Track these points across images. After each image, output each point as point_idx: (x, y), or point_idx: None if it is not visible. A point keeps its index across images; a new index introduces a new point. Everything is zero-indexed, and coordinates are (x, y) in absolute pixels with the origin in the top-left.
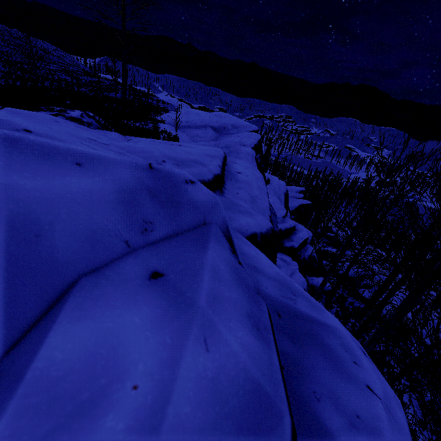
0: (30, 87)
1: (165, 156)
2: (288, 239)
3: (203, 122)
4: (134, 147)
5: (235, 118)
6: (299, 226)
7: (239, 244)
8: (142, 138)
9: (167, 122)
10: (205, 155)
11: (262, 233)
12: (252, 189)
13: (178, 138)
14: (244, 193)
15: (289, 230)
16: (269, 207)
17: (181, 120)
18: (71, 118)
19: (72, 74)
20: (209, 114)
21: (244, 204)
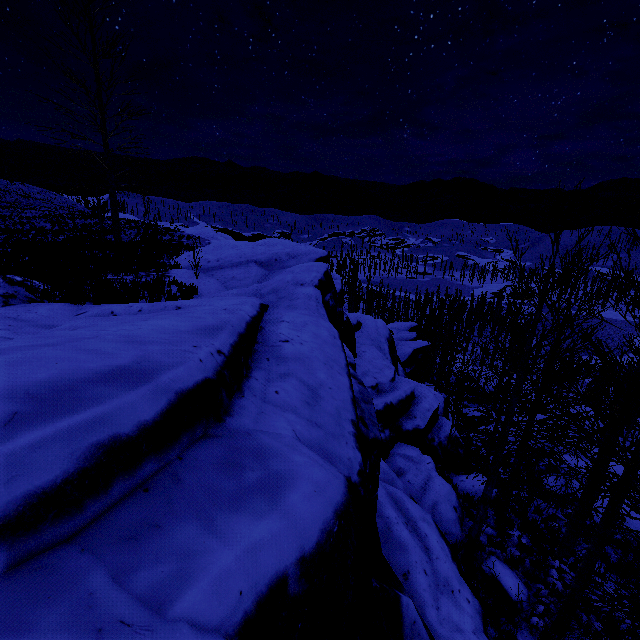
0: None
1: None
2: (407, 416)
3: (243, 256)
4: None
5: (292, 243)
6: (420, 389)
7: None
8: (110, 304)
9: (187, 265)
10: (194, 330)
11: (307, 553)
12: (312, 371)
13: (197, 288)
14: (292, 386)
15: (405, 401)
16: (351, 397)
17: (208, 259)
18: None
19: (57, 218)
20: (253, 243)
21: (285, 426)
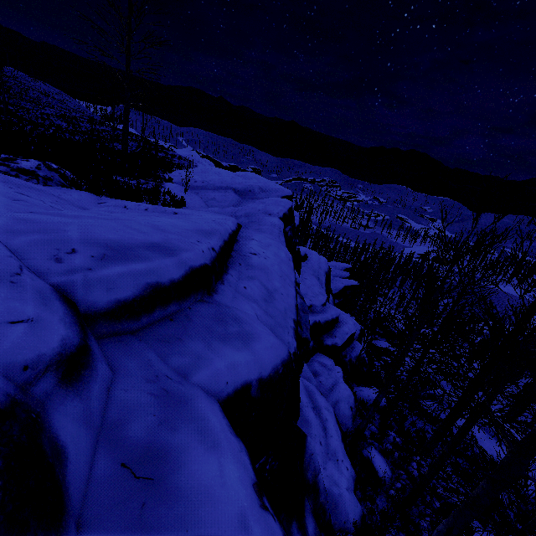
0: (0, 130)
1: (86, 240)
2: (329, 334)
3: (224, 183)
4: (31, 221)
5: (265, 179)
6: (343, 316)
7: (184, 447)
8: (123, 200)
9: (178, 181)
10: (195, 231)
11: (263, 377)
12: (271, 279)
13: (185, 201)
14: (256, 286)
15: (330, 322)
16: (296, 304)
17: (196, 179)
18: (19, 170)
19: (71, 120)
20: (233, 173)
21: (250, 309)
